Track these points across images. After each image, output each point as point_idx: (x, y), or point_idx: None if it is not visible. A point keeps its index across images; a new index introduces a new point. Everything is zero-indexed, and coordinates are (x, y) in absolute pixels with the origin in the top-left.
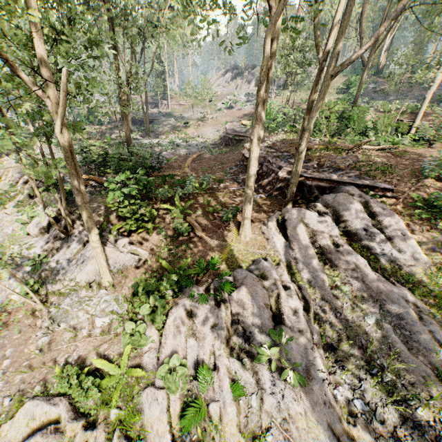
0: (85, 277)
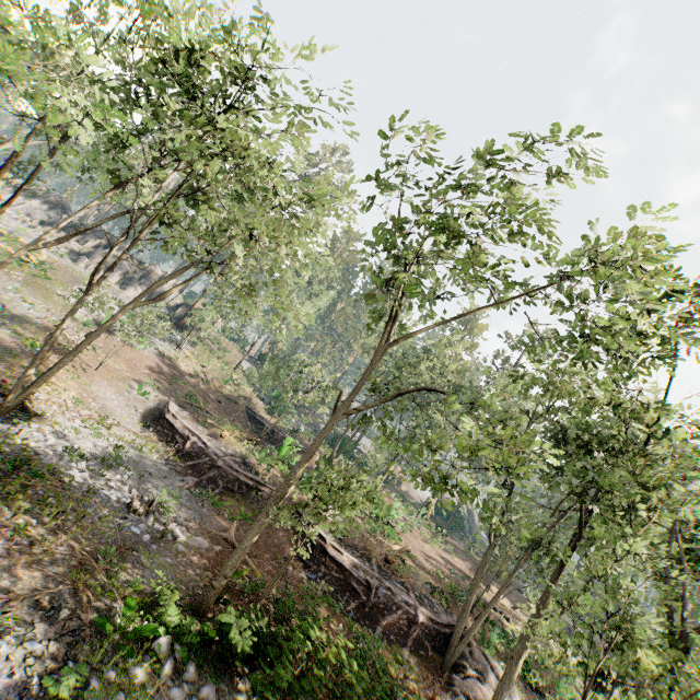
0: None
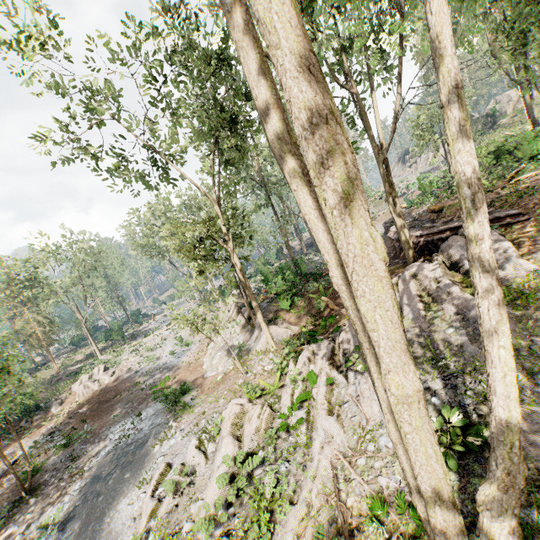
0: (261, 347)
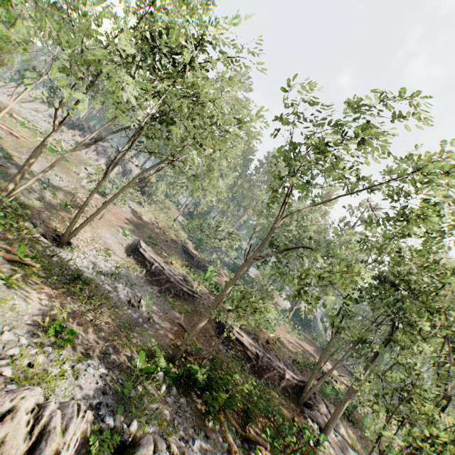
0: None
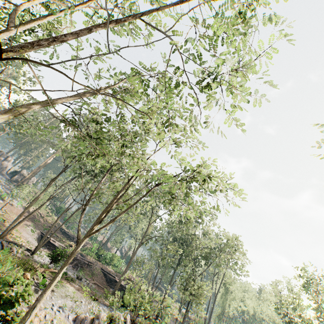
0: None
